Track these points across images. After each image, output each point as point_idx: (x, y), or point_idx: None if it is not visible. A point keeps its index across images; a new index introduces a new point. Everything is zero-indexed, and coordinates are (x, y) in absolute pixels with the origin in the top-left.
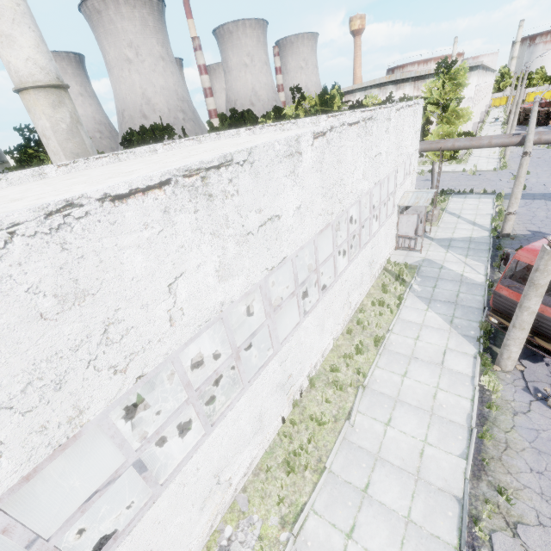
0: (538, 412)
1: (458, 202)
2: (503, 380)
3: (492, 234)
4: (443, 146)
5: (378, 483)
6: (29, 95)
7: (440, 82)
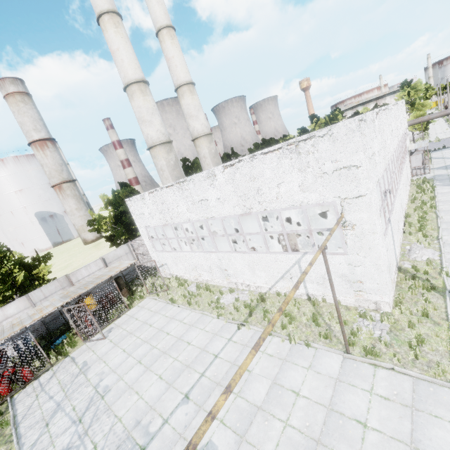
0: None
1: (438, 153)
2: None
3: None
4: (422, 120)
5: None
6: (201, 140)
7: (406, 92)
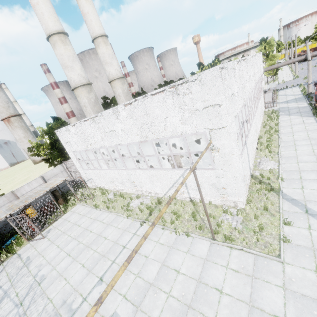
0: None
1: (282, 92)
2: None
3: (304, 95)
4: (273, 67)
5: (298, 143)
6: (115, 82)
7: (263, 46)
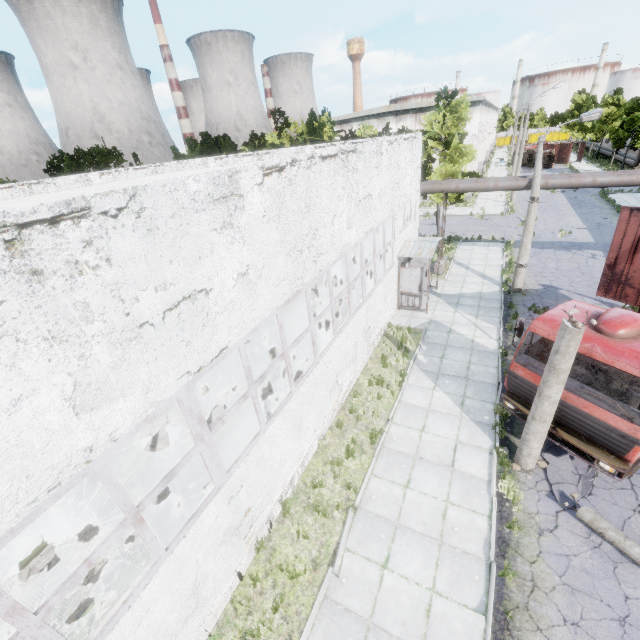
0: (567, 528)
1: (466, 251)
2: (524, 484)
3: (503, 289)
4: (447, 188)
5: None
6: None
7: (441, 114)
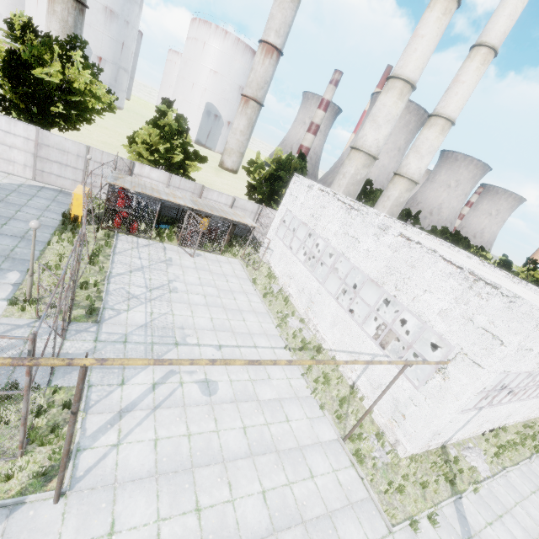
0: None
1: None
2: None
3: None
4: None
5: None
6: (402, 180)
7: None
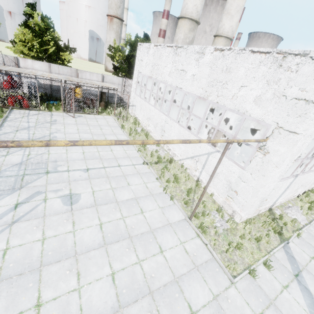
0: None
1: None
2: None
3: None
4: None
5: None
6: (220, 39)
7: None
